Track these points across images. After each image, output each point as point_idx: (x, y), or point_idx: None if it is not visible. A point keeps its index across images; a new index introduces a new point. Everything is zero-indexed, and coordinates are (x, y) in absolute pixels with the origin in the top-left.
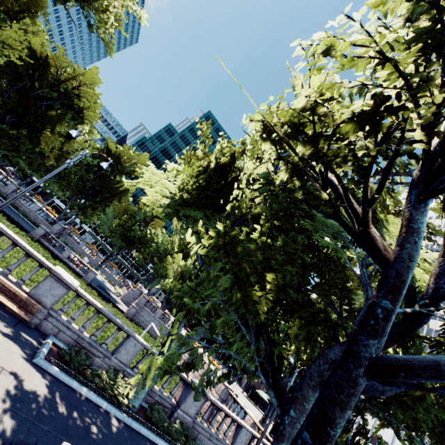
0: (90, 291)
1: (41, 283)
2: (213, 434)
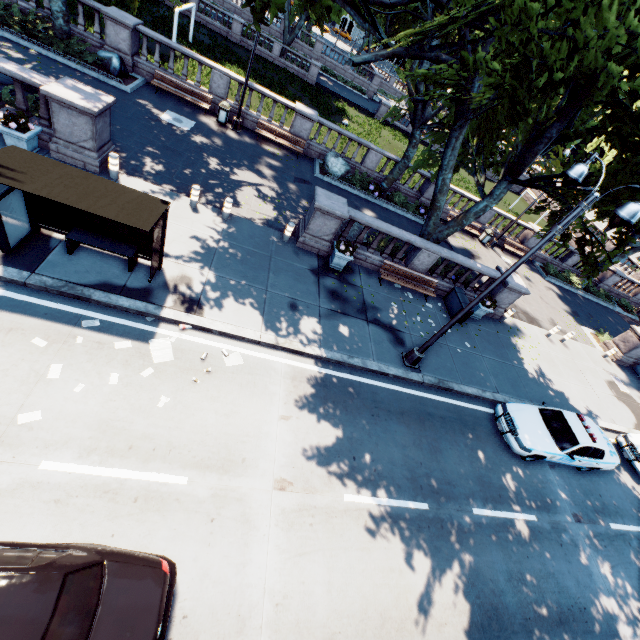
0: None
1: (529, 239)
2: (620, 292)
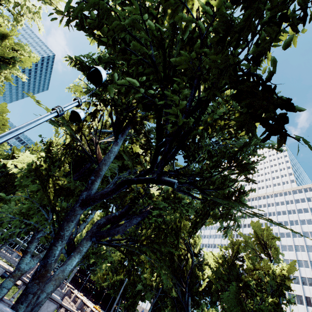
0: None
1: None
2: None
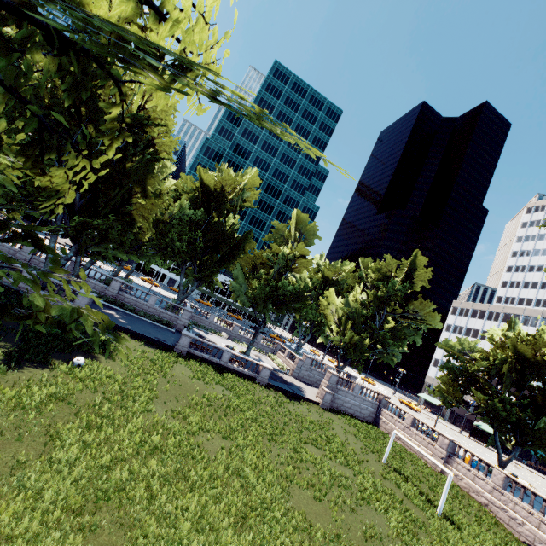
0: (280, 400)
1: None
2: None
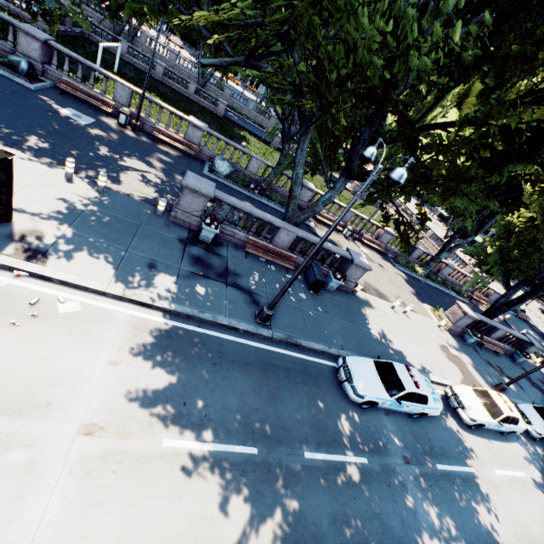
0: None
1: (382, 236)
2: (453, 281)
